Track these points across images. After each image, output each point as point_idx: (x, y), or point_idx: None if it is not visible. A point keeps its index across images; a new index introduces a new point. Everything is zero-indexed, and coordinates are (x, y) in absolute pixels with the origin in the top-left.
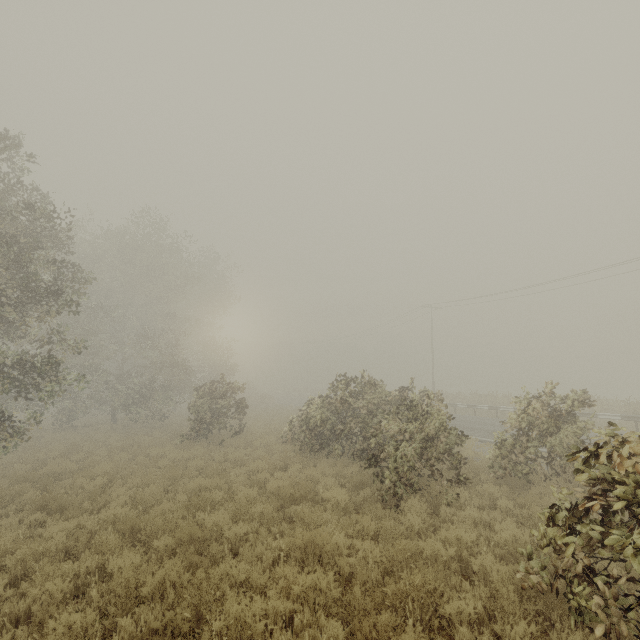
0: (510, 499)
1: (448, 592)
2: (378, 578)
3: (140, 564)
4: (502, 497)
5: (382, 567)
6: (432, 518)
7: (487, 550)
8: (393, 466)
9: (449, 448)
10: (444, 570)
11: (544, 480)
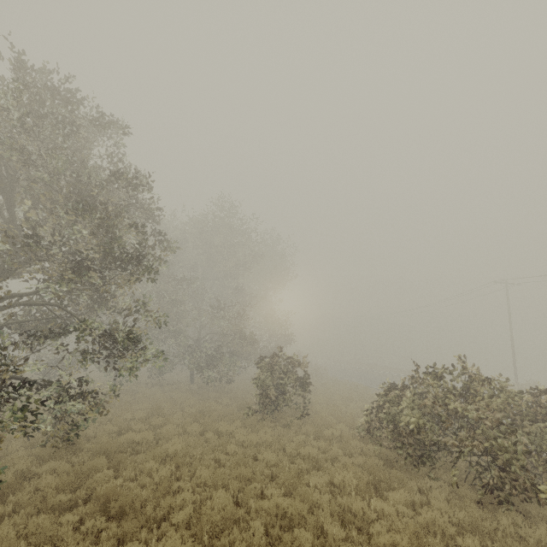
0: None
1: None
2: None
3: None
4: None
5: None
6: None
7: None
8: None
9: None
10: None
11: None
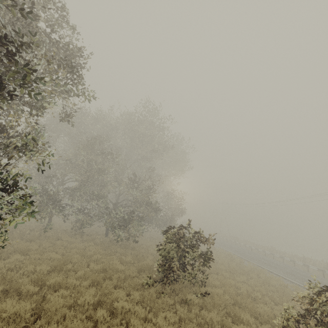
0: None
1: None
2: None
3: None
4: None
5: None
6: None
7: None
8: None
9: None
10: None
11: None
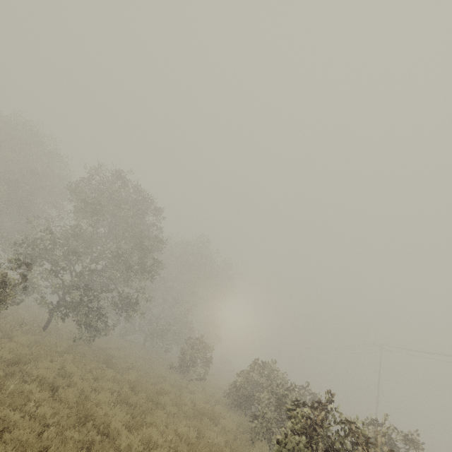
0: None
1: None
2: None
3: None
4: None
5: None
6: None
7: None
8: (262, 421)
9: None
10: None
11: None
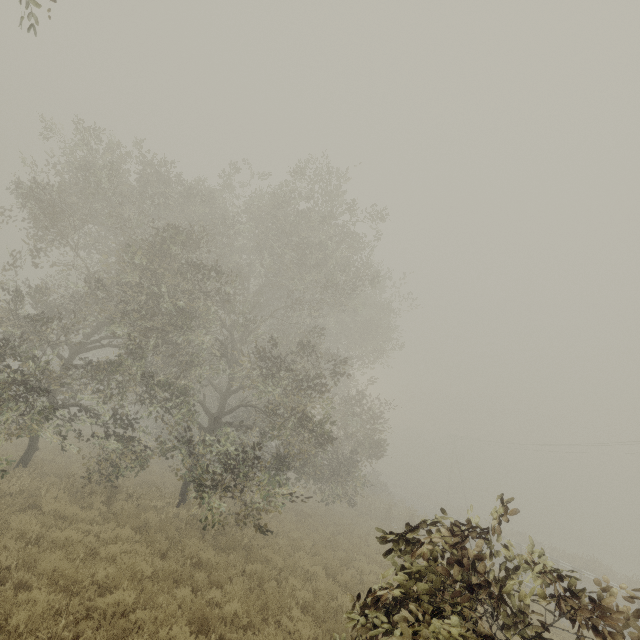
0: None
1: None
2: None
3: None
4: None
5: None
6: None
7: None
8: None
9: None
10: None
11: None
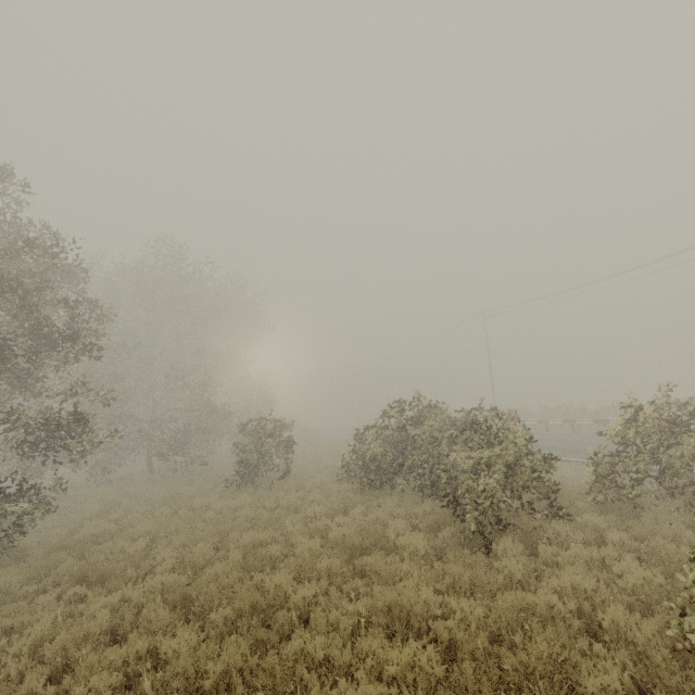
0: (619, 529)
1: (581, 661)
2: (486, 645)
3: (197, 643)
4: (610, 528)
5: (488, 630)
6: (532, 561)
7: (616, 601)
8: (476, 502)
9: (538, 475)
10: (565, 629)
11: (655, 503)
